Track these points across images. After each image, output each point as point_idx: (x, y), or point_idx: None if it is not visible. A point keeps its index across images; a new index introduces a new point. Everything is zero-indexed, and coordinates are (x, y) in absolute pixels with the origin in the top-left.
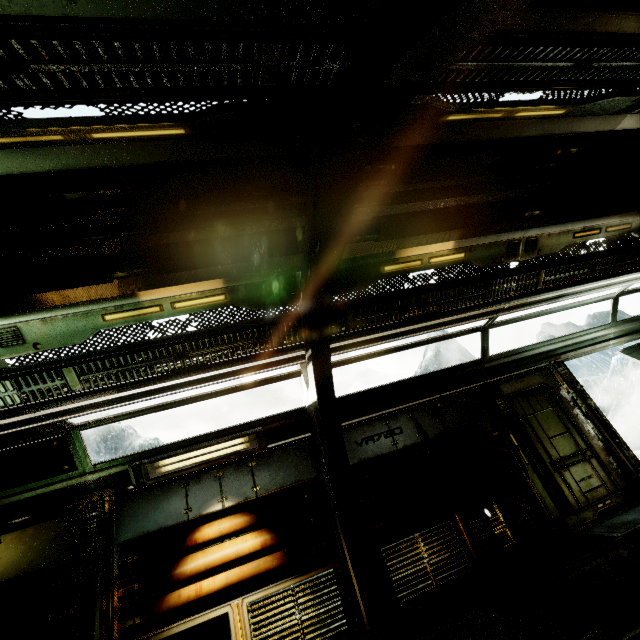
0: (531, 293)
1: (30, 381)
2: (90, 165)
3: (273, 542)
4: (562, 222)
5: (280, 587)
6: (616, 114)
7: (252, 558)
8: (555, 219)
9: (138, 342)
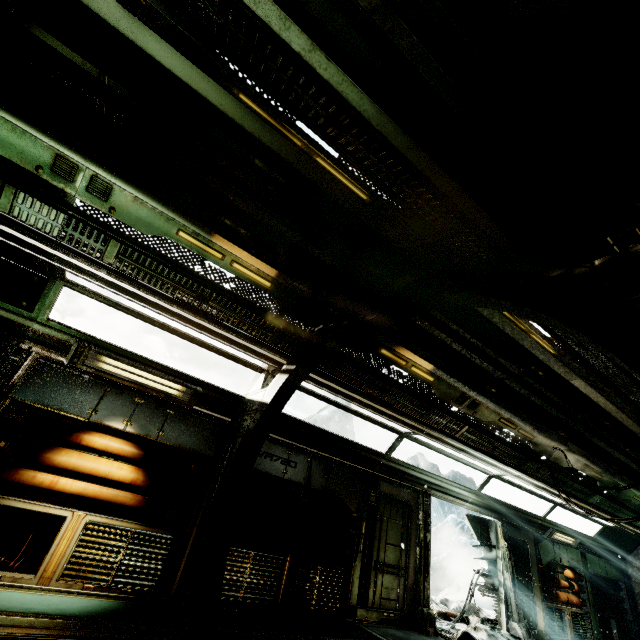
0: (450, 435)
1: (80, 228)
2: (293, 163)
3: (142, 484)
4: (501, 406)
5: (124, 524)
6: (575, 374)
7: (115, 486)
8: (498, 400)
9: (184, 266)
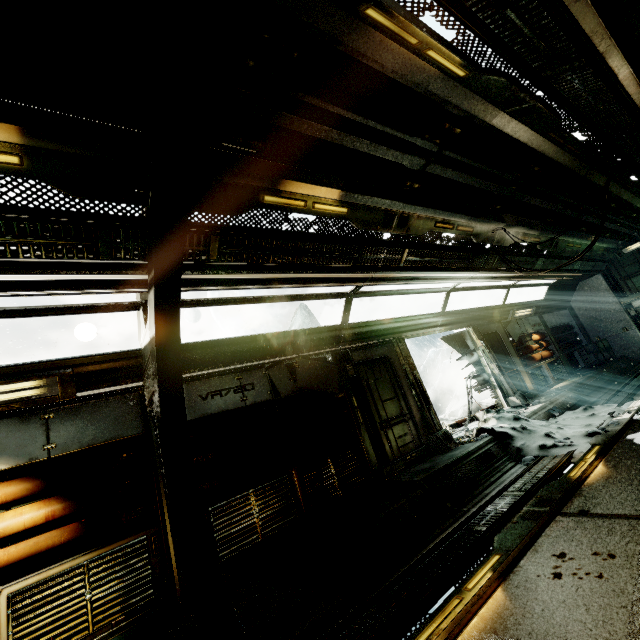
0: (394, 268)
1: None
2: None
3: (66, 512)
4: (430, 207)
5: (66, 566)
6: (495, 106)
7: (28, 535)
8: (426, 203)
9: None
